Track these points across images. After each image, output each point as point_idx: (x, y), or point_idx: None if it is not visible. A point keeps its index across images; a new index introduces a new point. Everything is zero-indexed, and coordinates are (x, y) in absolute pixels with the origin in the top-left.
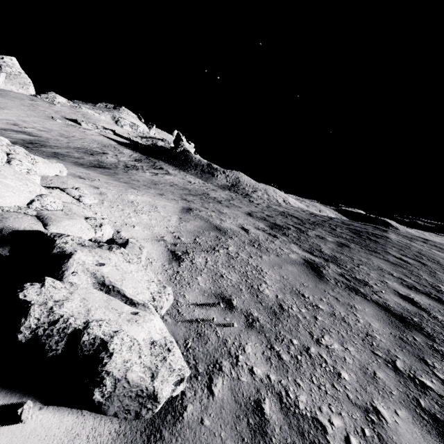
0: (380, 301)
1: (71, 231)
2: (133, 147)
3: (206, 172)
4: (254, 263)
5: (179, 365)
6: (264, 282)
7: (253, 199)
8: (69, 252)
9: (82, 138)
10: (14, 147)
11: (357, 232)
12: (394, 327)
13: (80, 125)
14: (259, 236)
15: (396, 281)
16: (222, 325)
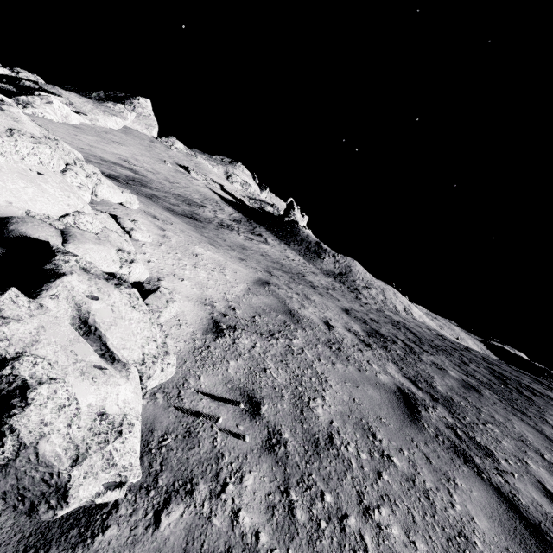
0: (505, 488)
1: (91, 256)
2: (237, 206)
3: (312, 251)
4: (319, 369)
5: (126, 460)
6: (322, 397)
7: (362, 296)
8: (62, 272)
9: (187, 186)
10: (84, 163)
11: (502, 378)
12: (517, 539)
13: (189, 174)
14: (344, 339)
15: (546, 467)
16: (228, 433)
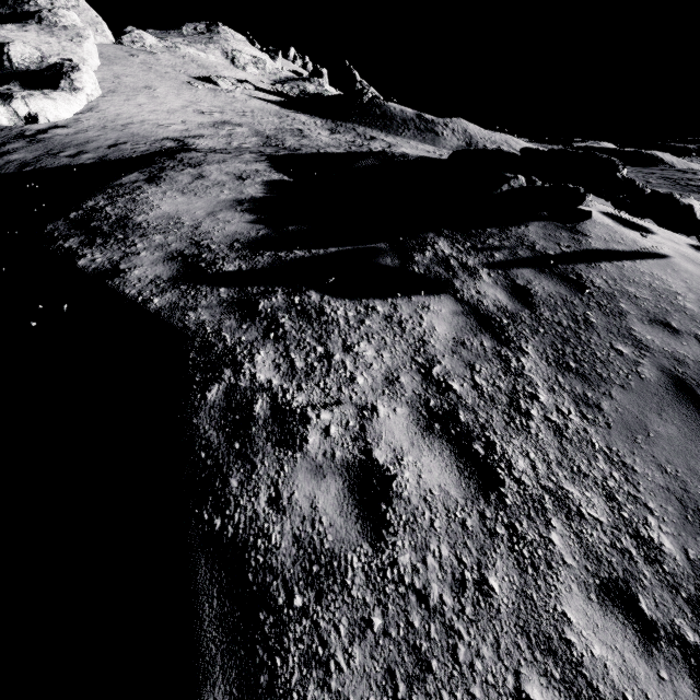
0: None
1: None
2: (298, 108)
3: (424, 130)
4: None
5: None
6: None
7: None
8: None
9: (251, 111)
10: None
11: (672, 180)
12: None
13: (218, 87)
14: None
15: None
16: None
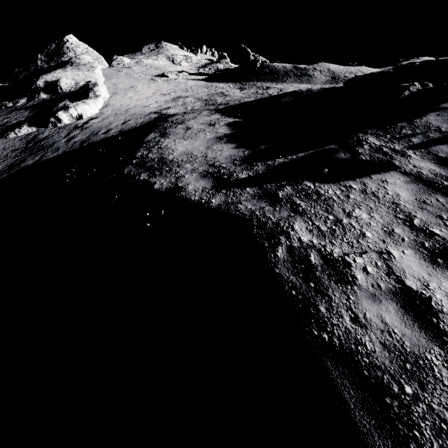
0: None
1: None
2: (216, 80)
3: (300, 75)
4: None
5: None
6: None
7: None
8: None
9: (190, 87)
10: None
11: None
12: None
13: (168, 78)
14: None
15: None
16: None
